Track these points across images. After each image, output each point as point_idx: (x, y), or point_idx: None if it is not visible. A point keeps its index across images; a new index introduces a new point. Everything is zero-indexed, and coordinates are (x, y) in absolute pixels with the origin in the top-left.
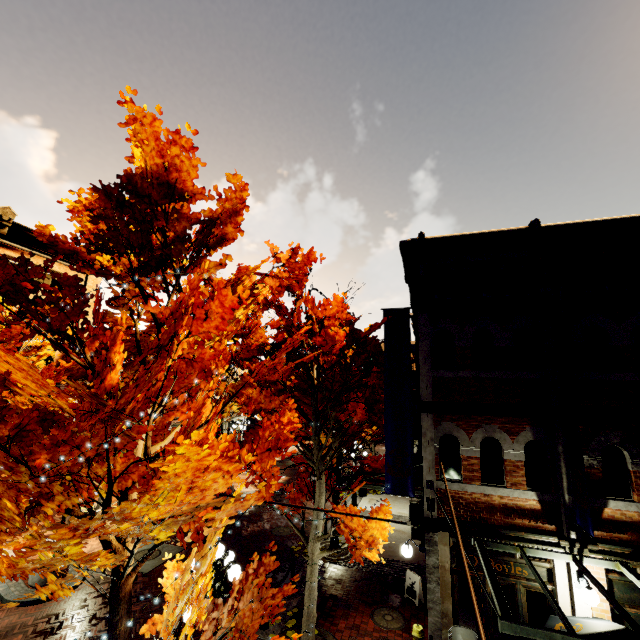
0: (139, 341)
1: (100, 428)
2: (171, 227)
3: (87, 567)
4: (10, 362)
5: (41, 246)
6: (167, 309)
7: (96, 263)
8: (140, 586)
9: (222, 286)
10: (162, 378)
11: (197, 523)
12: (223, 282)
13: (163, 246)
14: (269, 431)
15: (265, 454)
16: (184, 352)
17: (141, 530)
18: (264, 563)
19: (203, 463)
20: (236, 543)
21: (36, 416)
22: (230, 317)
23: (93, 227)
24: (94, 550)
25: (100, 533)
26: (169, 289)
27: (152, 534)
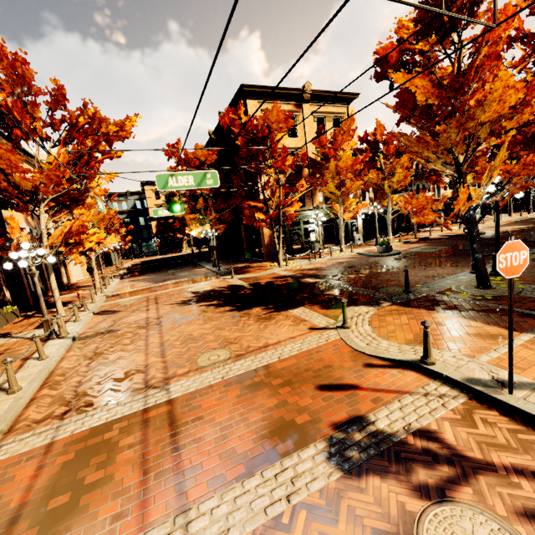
0: (441, 82)
1: (448, 103)
2: (454, 5)
3: (453, 151)
4: (417, 85)
5: (323, 100)
6: (475, 36)
7: (415, 51)
8: (432, 254)
9: (506, 6)
10: (471, 75)
11: (497, 131)
12: (507, 4)
13: (450, 20)
14: (534, 81)
15: (533, 91)
16: (485, 53)
17: (475, 130)
18: (533, 155)
19: (507, 83)
20: (490, 244)
21: (425, 106)
22: (511, 20)
23: (412, 32)
24: (397, 249)
25: (463, 128)
26: (454, 45)
27: (478, 134)
